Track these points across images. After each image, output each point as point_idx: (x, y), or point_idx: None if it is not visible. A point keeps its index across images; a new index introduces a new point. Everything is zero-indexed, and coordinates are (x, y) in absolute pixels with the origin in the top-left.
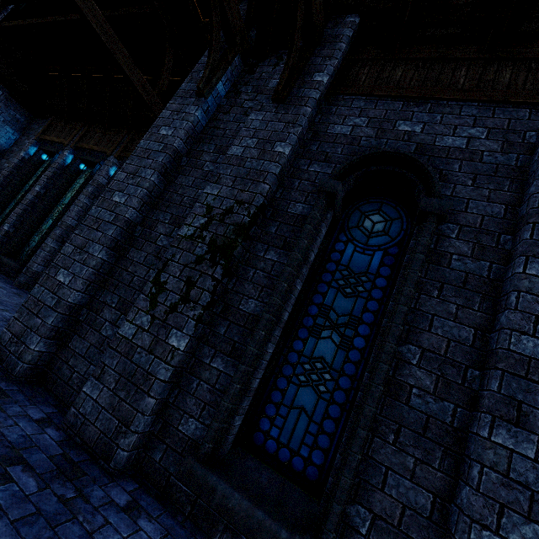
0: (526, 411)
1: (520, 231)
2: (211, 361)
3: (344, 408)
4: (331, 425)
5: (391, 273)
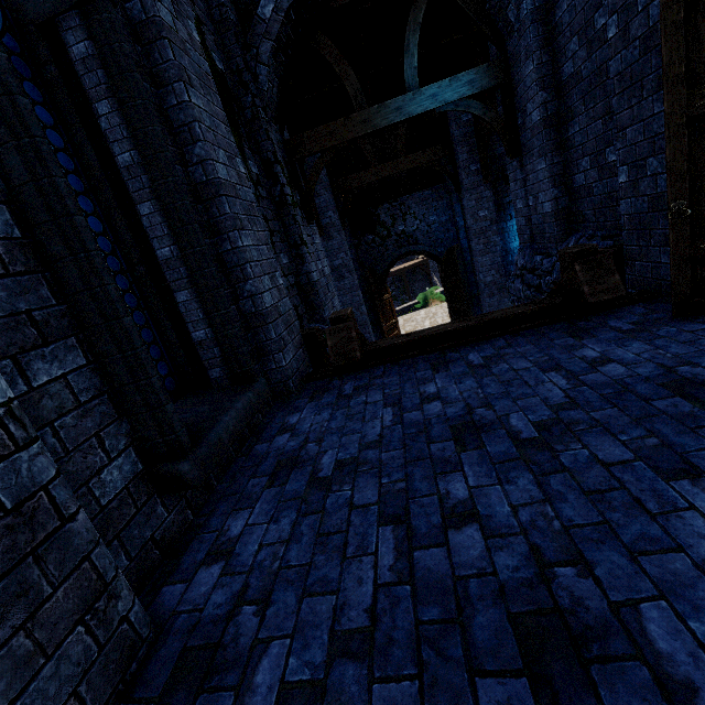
0: (241, 219)
1: (154, 45)
2: (30, 380)
3: (143, 309)
4: (149, 333)
5: (43, 96)
